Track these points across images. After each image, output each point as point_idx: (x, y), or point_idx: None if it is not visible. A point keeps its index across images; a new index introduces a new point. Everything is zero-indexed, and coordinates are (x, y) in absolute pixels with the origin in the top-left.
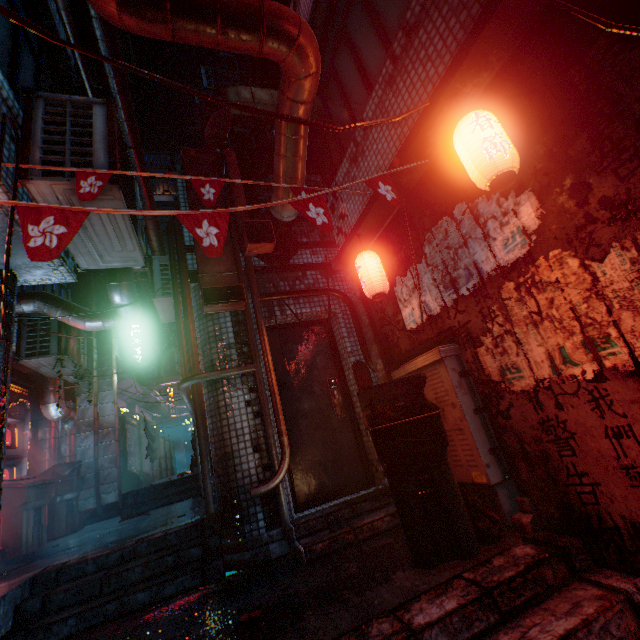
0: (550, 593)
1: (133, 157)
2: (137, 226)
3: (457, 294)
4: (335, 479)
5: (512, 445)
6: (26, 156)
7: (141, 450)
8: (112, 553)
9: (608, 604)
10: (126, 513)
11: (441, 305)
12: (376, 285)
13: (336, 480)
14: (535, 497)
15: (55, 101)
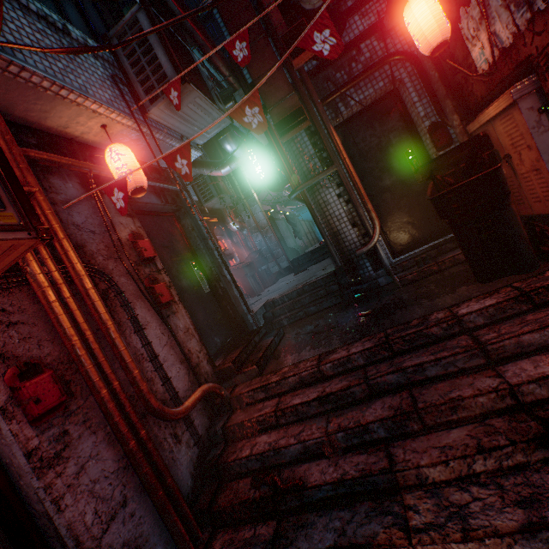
0: None
1: (176, 10)
2: (212, 97)
3: (533, 10)
4: (423, 231)
5: None
6: (136, 96)
7: (291, 233)
8: (292, 292)
9: None
10: (296, 271)
11: (513, 33)
12: (430, 39)
13: (424, 232)
14: None
15: (119, 33)
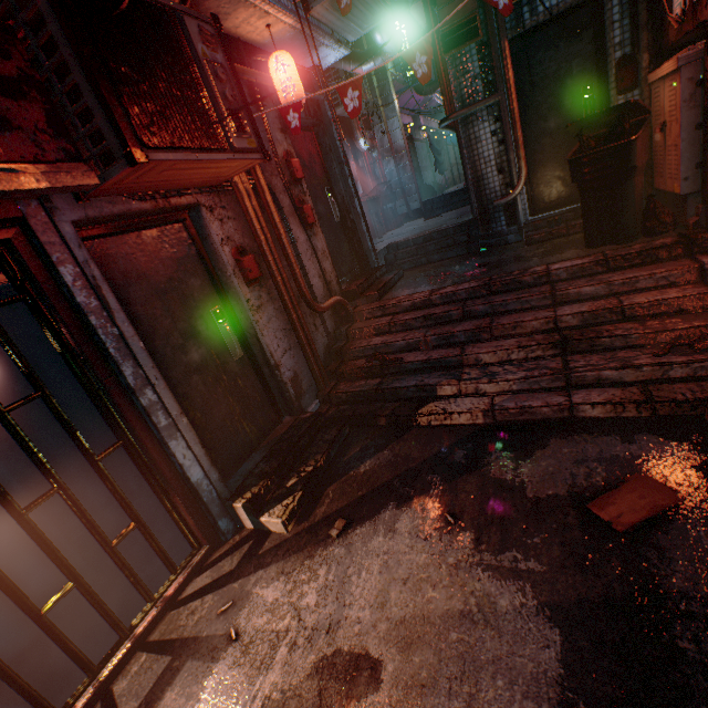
0: (655, 263)
1: None
2: None
3: None
4: (571, 190)
5: (707, 162)
6: None
7: (431, 164)
8: (419, 238)
9: (679, 268)
10: (427, 216)
11: None
12: None
13: (572, 191)
14: (707, 206)
15: None
